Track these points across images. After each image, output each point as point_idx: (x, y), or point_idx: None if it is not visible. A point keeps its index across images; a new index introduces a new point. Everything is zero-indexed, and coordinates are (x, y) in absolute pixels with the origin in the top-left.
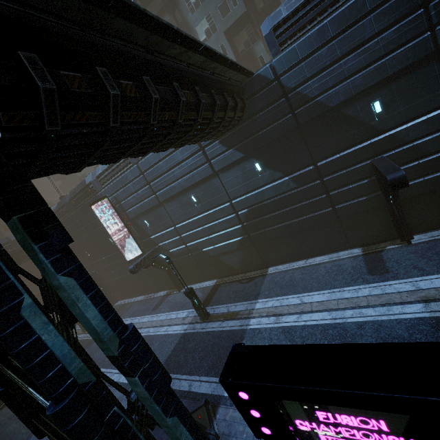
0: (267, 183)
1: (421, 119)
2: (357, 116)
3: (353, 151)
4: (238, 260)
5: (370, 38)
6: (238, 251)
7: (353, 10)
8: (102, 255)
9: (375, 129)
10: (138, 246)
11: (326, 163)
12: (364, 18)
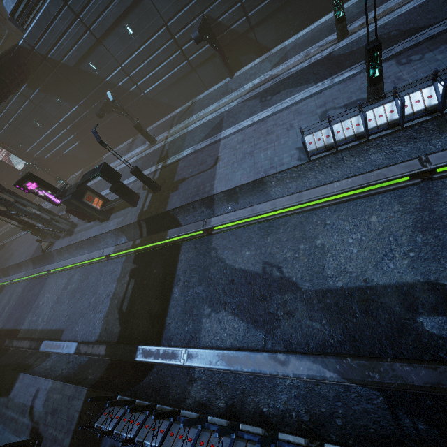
0: (72, 108)
1: (114, 74)
2: (88, 71)
3: (98, 90)
4: (87, 155)
5: (65, 31)
6: (83, 150)
7: (47, 15)
8: (1, 171)
9: (100, 78)
10: (21, 159)
11: (90, 97)
12: (56, 18)
